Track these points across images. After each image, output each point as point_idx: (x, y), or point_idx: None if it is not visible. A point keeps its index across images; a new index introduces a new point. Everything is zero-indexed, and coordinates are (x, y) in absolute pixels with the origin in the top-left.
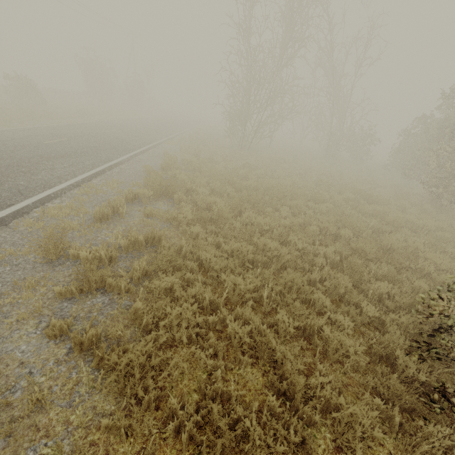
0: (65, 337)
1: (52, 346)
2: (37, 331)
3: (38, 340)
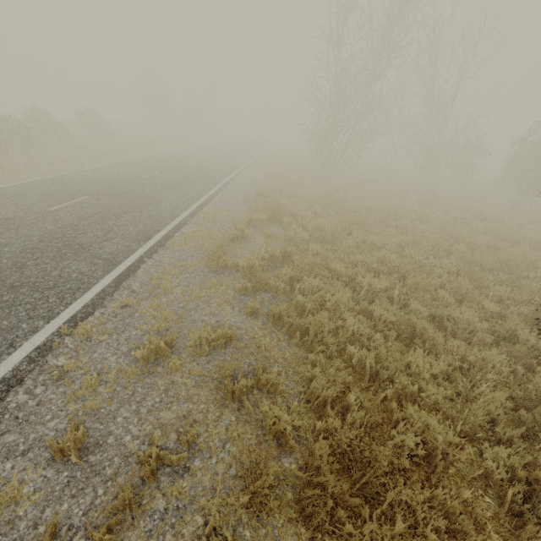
0: (255, 316)
1: (251, 320)
2: (235, 312)
3: (239, 317)
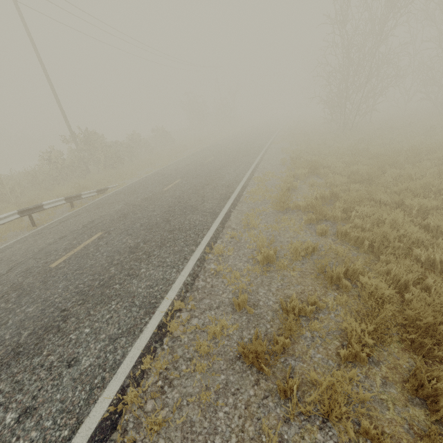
0: (324, 236)
1: (322, 239)
2: (308, 235)
3: (312, 237)
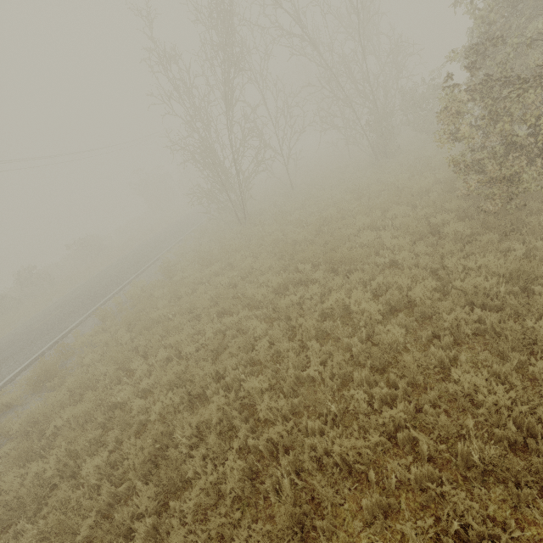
0: None
1: None
2: None
3: None
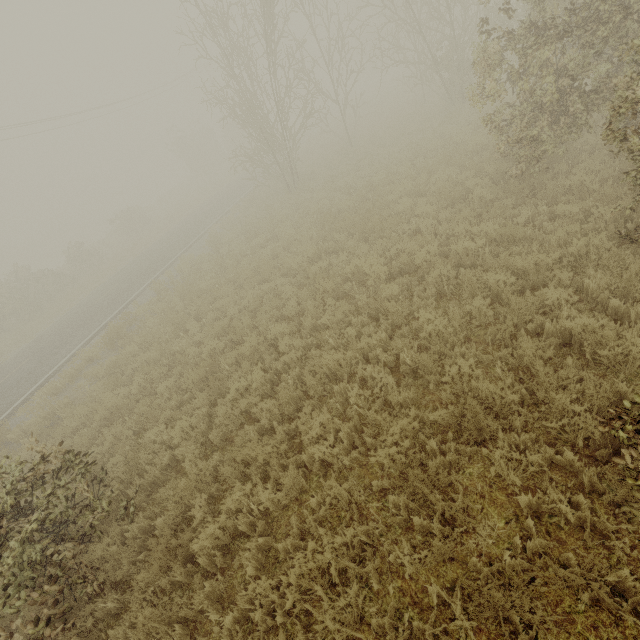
0: None
1: None
2: None
3: None
